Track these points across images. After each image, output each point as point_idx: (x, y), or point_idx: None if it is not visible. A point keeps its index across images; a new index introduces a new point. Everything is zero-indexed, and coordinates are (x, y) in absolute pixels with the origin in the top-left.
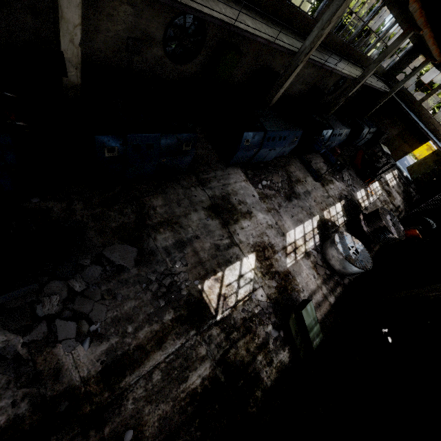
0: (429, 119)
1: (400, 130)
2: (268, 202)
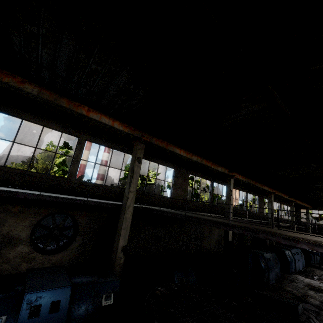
0: None
1: None
2: None
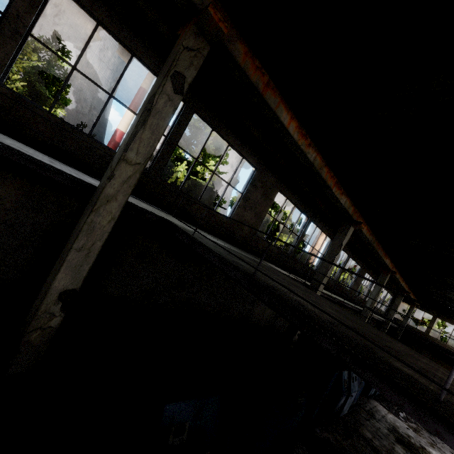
0: (445, 346)
1: (428, 357)
2: (422, 435)
